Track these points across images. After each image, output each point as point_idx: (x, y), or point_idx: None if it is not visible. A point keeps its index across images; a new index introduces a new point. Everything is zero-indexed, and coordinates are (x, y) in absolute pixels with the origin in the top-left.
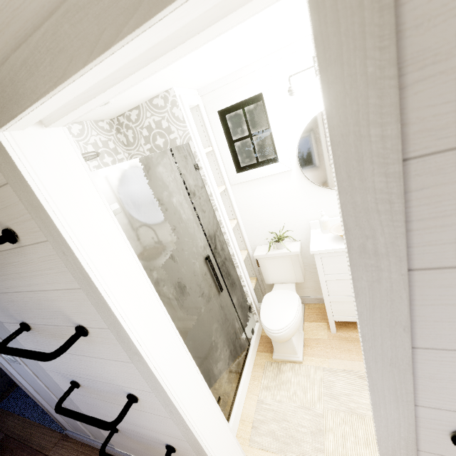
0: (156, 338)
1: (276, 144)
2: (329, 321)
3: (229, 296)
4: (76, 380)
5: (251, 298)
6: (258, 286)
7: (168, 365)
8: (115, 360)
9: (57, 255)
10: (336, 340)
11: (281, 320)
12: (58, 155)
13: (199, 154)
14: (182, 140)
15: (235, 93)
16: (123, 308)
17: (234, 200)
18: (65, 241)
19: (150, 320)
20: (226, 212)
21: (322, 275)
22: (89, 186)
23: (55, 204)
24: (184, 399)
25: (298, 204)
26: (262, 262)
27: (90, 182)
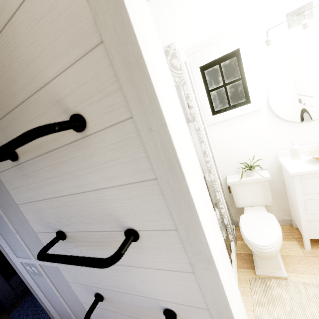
0: (216, 242)
1: (249, 89)
2: (304, 239)
3: (216, 215)
4: (101, 292)
5: (227, 219)
6: (227, 210)
7: (225, 276)
8: (163, 269)
9: (131, 138)
10: (314, 257)
11: (267, 237)
12: (147, 22)
13: (190, 96)
14: (178, 85)
15: (216, 51)
16: (197, 202)
17: (209, 137)
18: (159, 109)
19: (210, 221)
20: (208, 145)
21: (300, 195)
22: (165, 66)
23: (150, 65)
24: (238, 317)
25: (266, 137)
26: (234, 188)
27: (165, 64)
